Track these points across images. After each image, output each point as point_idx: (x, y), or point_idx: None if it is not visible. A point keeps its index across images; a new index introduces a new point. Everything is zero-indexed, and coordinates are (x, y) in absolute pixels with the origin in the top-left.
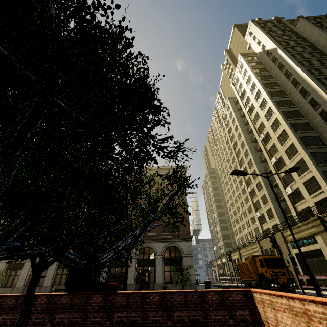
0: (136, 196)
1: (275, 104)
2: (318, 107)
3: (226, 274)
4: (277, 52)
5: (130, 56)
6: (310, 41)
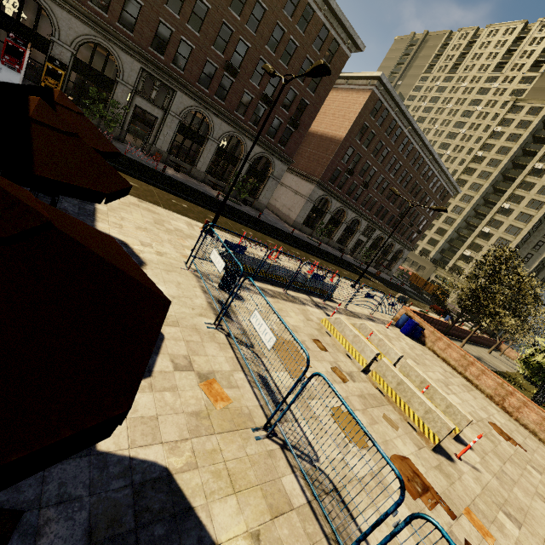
0: None
1: None
2: None
3: None
4: None
5: None
6: None
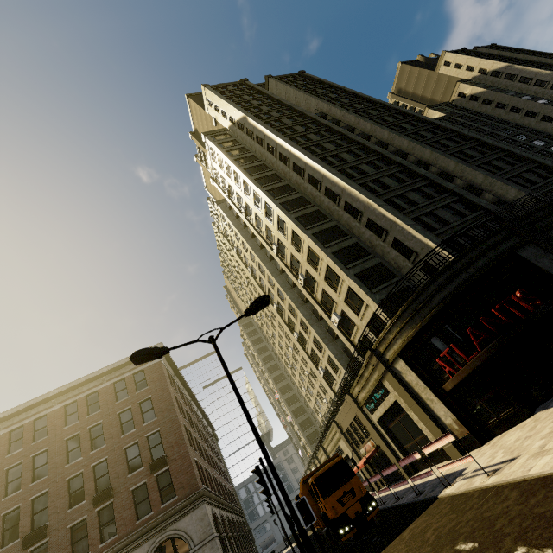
0: None
1: (269, 195)
2: (319, 186)
3: None
4: (248, 123)
5: None
6: (286, 103)
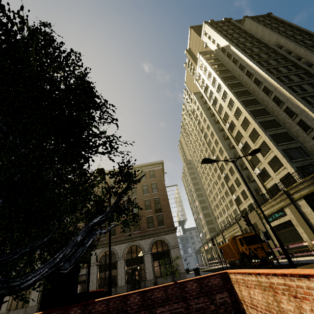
0: (86, 199)
1: (235, 95)
2: (270, 94)
3: (214, 257)
4: (230, 49)
5: (53, 53)
6: (256, 37)
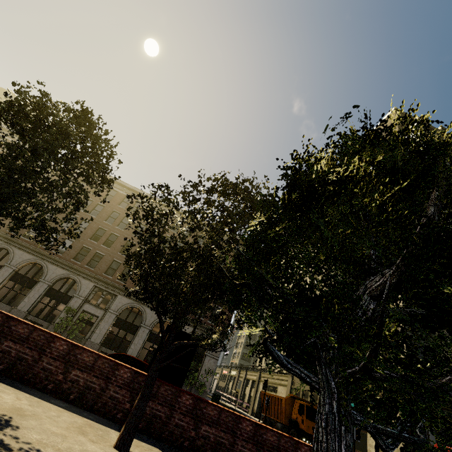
0: None
1: None
2: None
3: (228, 390)
4: None
5: None
6: None
